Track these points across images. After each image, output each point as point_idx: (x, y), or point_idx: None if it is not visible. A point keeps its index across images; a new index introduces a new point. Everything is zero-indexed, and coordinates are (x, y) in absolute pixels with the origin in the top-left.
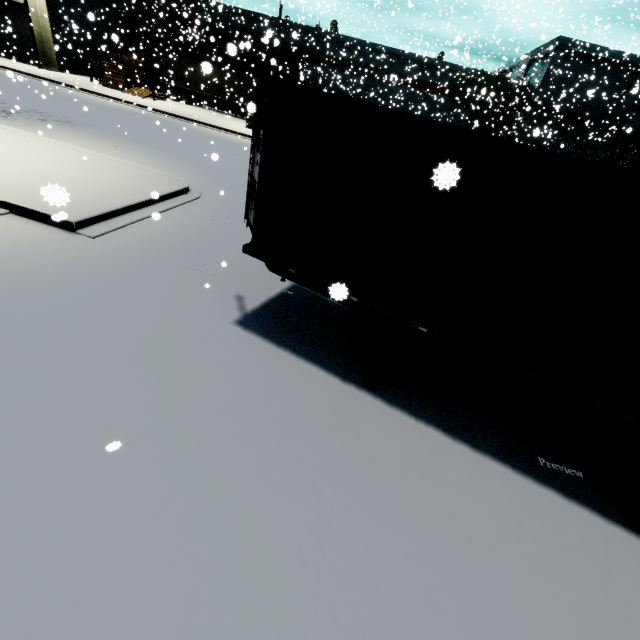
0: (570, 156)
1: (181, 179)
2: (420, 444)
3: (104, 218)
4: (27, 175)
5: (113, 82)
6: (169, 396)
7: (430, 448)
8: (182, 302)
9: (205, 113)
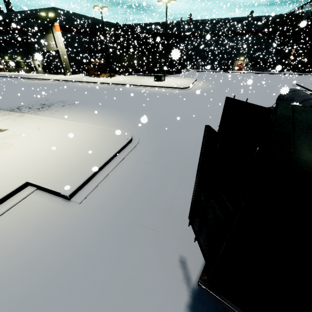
0: None
1: (127, 132)
2: None
3: (86, 182)
4: (49, 154)
5: (93, 74)
6: None
7: None
8: (140, 281)
9: (133, 78)
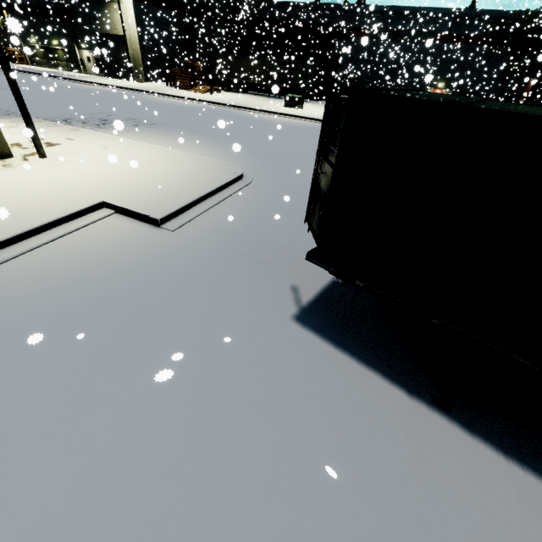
0: None
1: (236, 166)
2: (517, 496)
3: (180, 212)
4: (126, 178)
5: (182, 84)
6: (241, 407)
7: (532, 504)
8: (245, 296)
9: (250, 98)
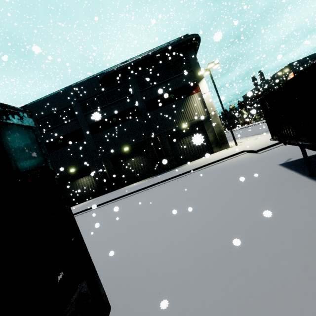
0: (289, 79)
1: None
2: (309, 188)
3: (266, 148)
4: (256, 144)
5: None
6: (244, 176)
7: (312, 189)
8: (267, 162)
9: None
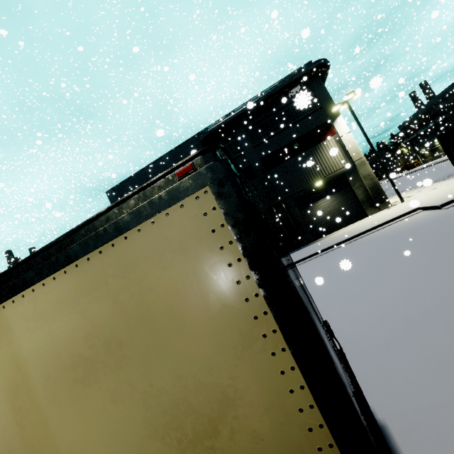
0: None
1: None
2: None
3: None
4: (436, 196)
5: None
6: (428, 241)
7: None
8: None
9: None
